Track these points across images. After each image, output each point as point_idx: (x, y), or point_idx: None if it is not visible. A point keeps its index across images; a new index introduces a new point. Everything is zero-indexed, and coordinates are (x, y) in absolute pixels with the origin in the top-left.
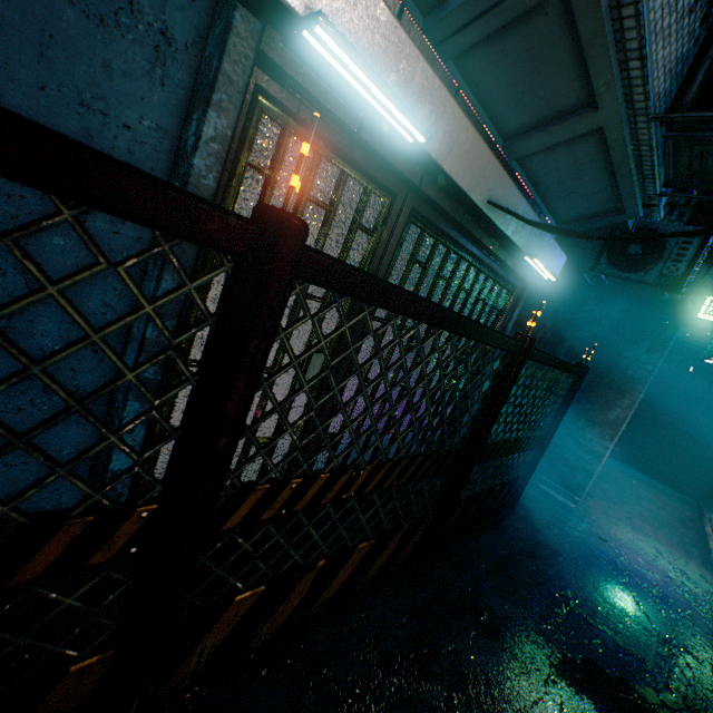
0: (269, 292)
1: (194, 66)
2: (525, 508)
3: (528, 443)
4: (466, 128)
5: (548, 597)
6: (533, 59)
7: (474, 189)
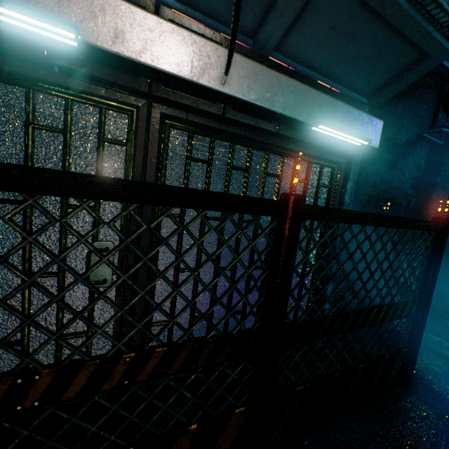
0: None
1: None
2: (427, 384)
3: (390, 312)
4: (157, 24)
5: None
6: None
7: (201, 77)
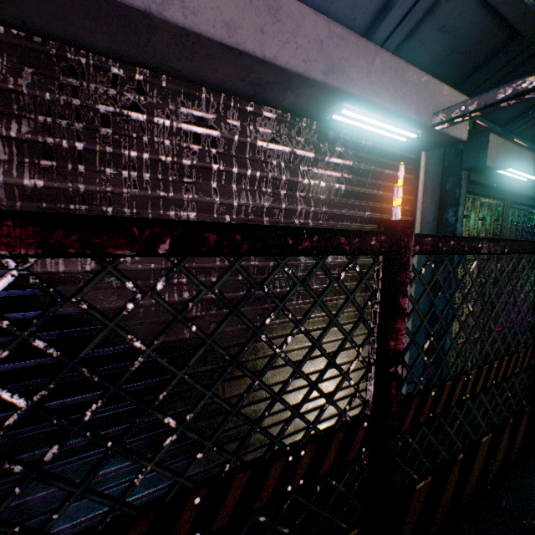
0: None
1: (438, 193)
2: None
3: None
4: None
5: None
6: None
7: None
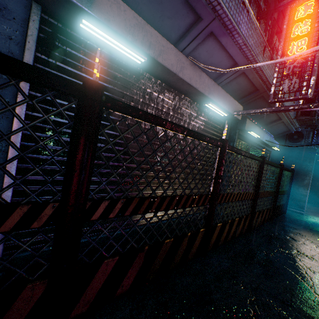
0: (264, 165)
1: (228, 136)
2: (288, 214)
3: (285, 192)
4: (261, 131)
5: (305, 226)
6: (268, 117)
7: (262, 139)
